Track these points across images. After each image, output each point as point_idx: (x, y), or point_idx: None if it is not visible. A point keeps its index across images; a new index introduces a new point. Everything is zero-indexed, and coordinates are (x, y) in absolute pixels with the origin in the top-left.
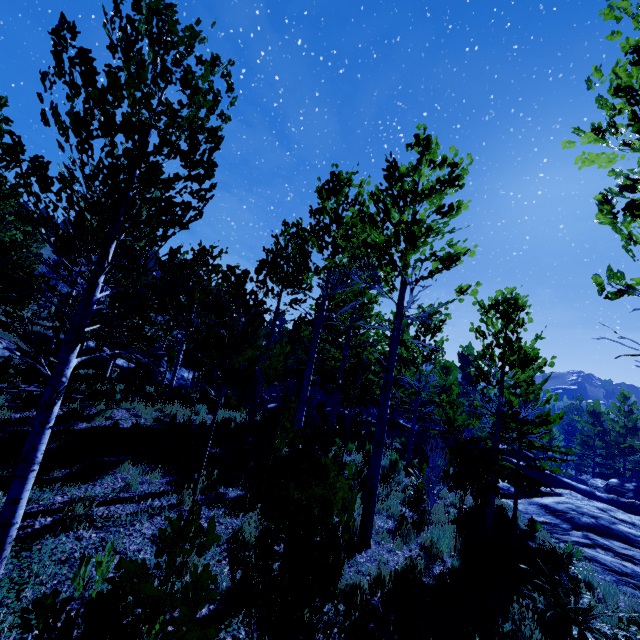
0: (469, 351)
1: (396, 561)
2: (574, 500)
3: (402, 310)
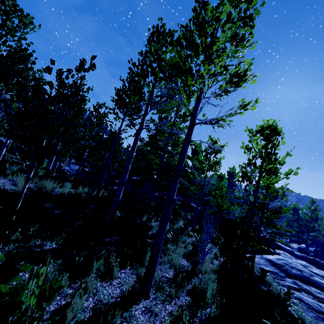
0: (233, 170)
1: (167, 310)
2: (287, 258)
3: (195, 118)
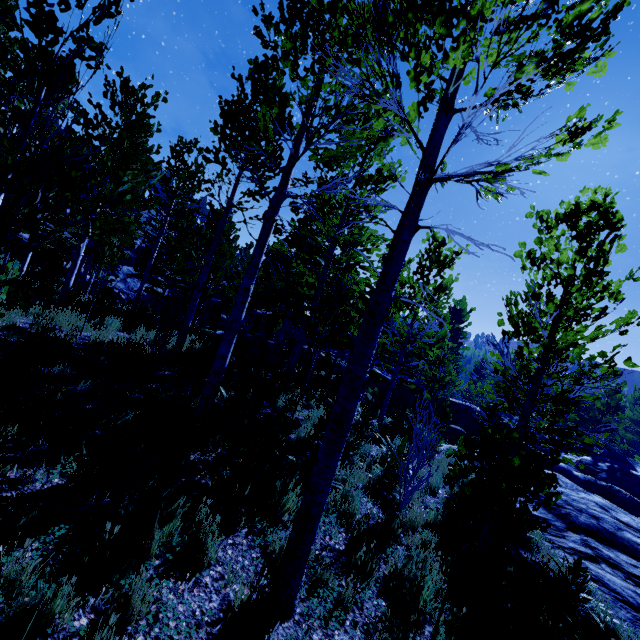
0: (462, 306)
1: None
2: (568, 490)
3: (433, 164)
